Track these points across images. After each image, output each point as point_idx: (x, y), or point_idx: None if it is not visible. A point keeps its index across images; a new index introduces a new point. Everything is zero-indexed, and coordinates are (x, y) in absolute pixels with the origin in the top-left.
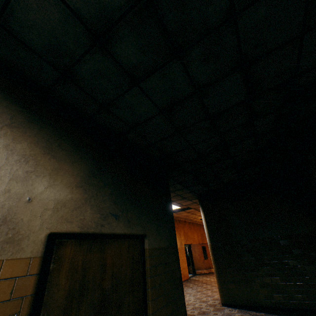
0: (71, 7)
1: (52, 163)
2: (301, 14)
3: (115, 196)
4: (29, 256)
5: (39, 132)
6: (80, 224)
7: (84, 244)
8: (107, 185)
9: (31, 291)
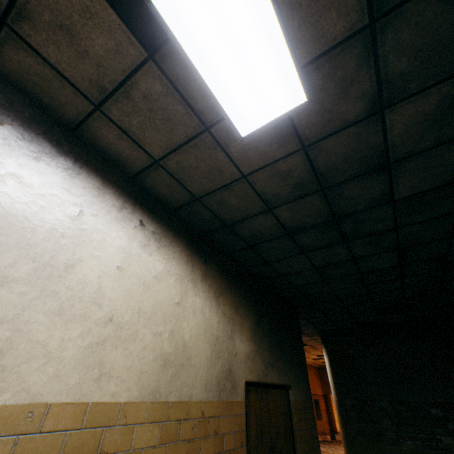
0: (281, 222)
1: (239, 320)
2: (450, 229)
3: (269, 345)
4: (241, 399)
5: (231, 293)
6: (256, 374)
7: (258, 391)
8: (264, 334)
9: (245, 426)
